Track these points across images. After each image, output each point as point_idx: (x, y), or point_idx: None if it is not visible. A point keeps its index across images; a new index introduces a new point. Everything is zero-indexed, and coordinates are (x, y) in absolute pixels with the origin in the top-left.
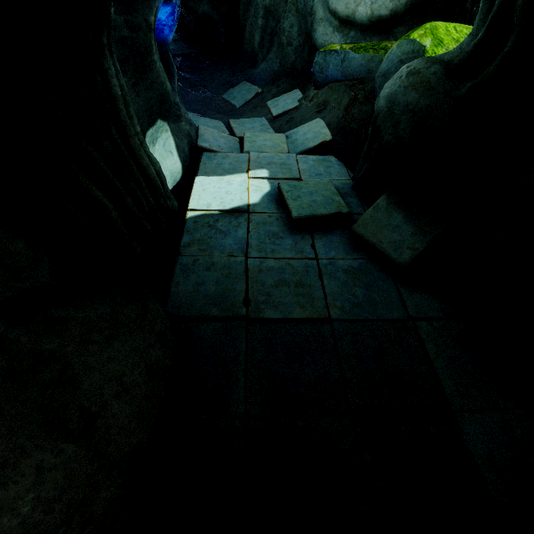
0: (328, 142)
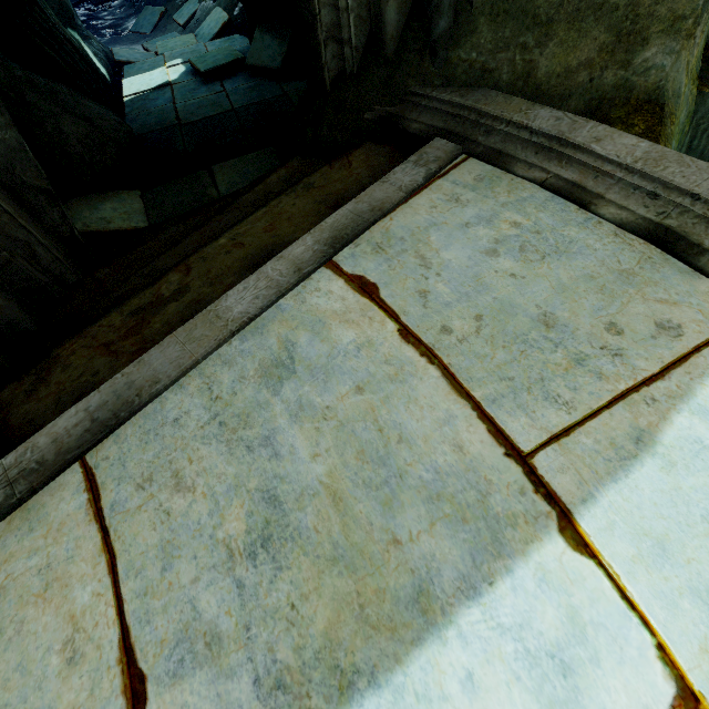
0: (228, 23)
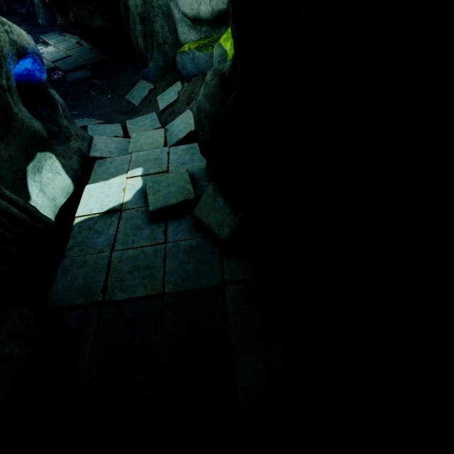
0: (193, 131)
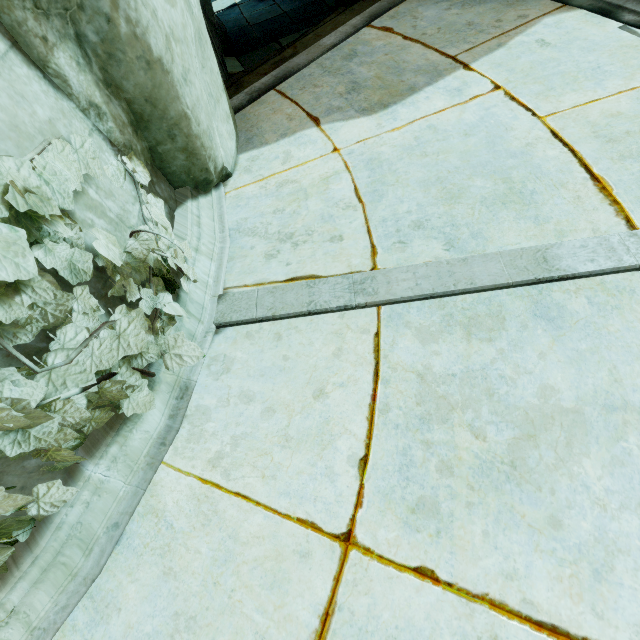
0: None
